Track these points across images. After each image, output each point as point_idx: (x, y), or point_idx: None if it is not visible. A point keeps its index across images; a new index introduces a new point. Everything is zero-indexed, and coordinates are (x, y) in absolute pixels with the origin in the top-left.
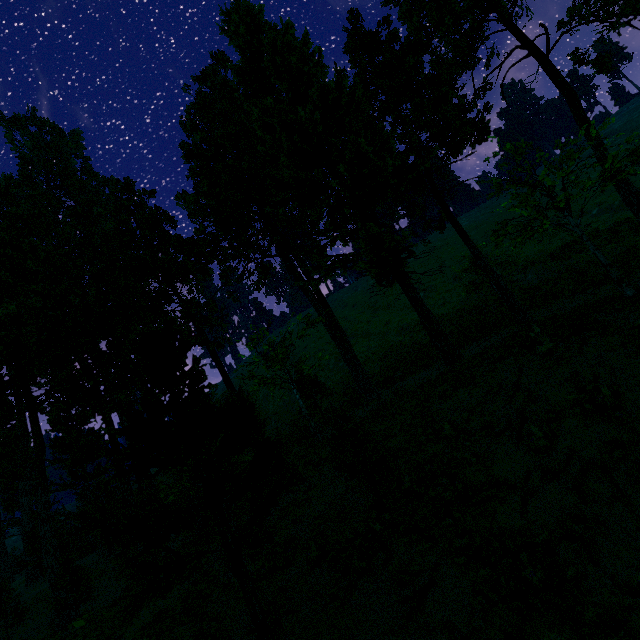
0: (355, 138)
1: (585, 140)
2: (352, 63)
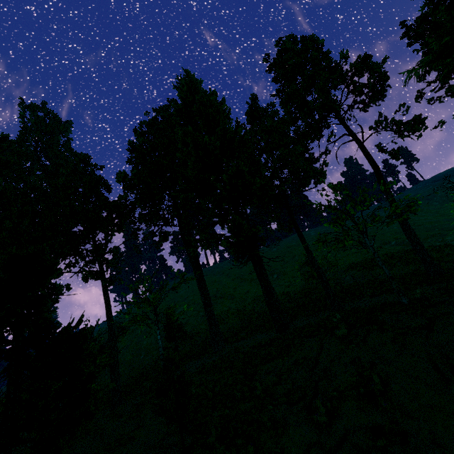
0: (238, 161)
1: (378, 191)
2: (248, 121)
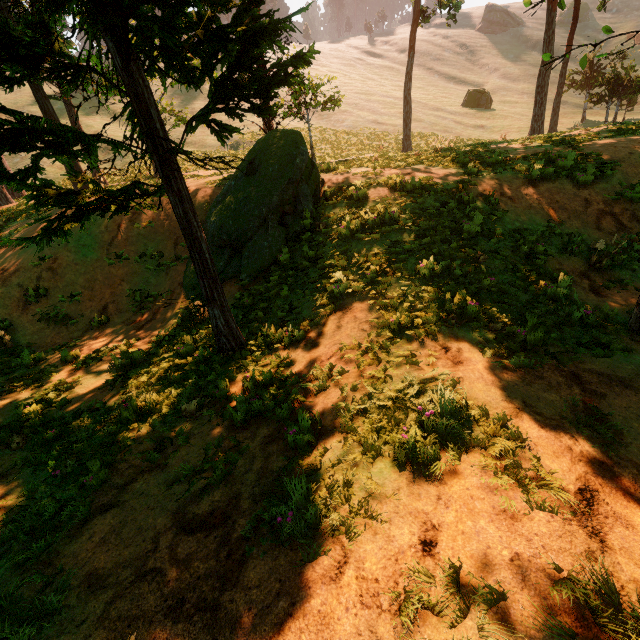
0: None
1: None
2: None
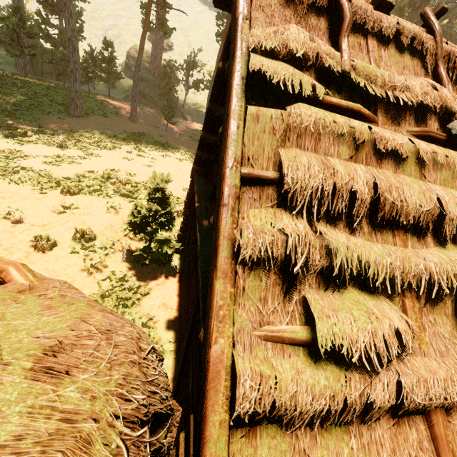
0: None
1: None
2: None
